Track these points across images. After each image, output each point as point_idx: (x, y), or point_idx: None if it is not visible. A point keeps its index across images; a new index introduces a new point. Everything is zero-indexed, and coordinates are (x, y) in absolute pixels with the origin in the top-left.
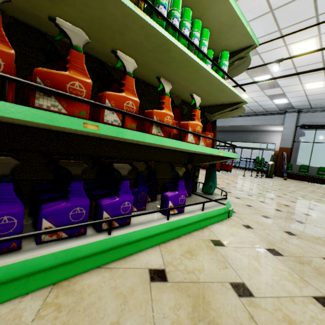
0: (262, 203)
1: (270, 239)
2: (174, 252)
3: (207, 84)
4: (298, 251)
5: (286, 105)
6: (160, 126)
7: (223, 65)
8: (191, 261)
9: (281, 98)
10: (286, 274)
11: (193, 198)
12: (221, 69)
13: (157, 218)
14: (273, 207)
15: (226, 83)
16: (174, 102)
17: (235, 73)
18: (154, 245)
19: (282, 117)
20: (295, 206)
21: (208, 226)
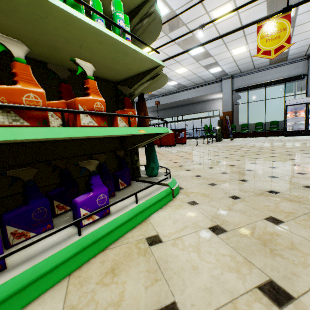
0: (211, 170)
1: (214, 212)
2: (88, 280)
3: (100, 45)
4: (242, 219)
5: (221, 73)
6: (16, 111)
7: (118, 19)
8: (109, 290)
9: (215, 67)
10: (228, 261)
11: (132, 187)
12: (112, 22)
13: (64, 237)
14: (221, 171)
15: (123, 41)
16: (58, 75)
17: (152, 37)
18: (60, 279)
19: (220, 84)
20: (240, 164)
21: (149, 217)
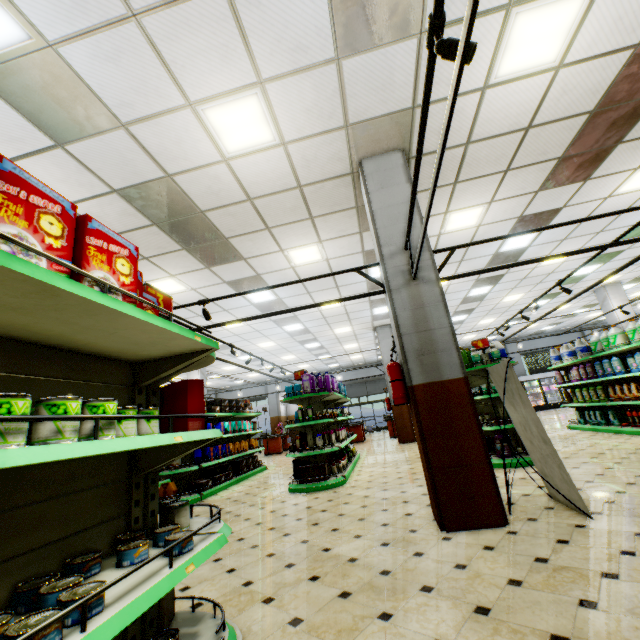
0: None
1: None
2: None
3: None
4: None
5: None
6: None
7: None
8: None
9: None
10: None
11: None
12: None
13: None
14: None
15: None
16: None
17: None
18: None
19: None
20: None
21: None
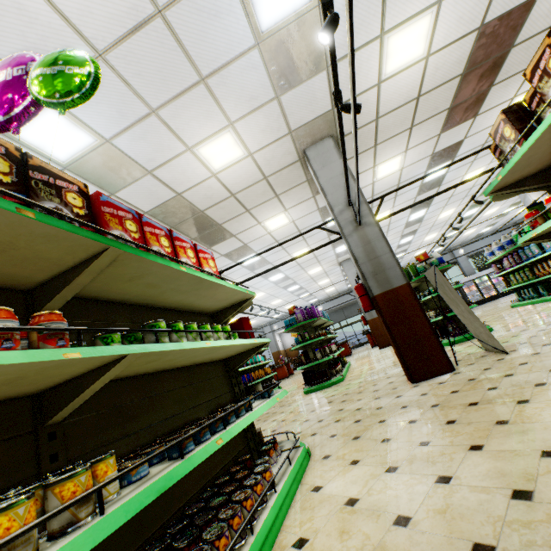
0: None
1: None
2: None
3: None
4: None
5: None
6: None
7: None
8: None
9: None
10: None
11: None
12: None
13: None
14: None
15: None
16: None
17: None
18: None
19: None
20: None
21: None
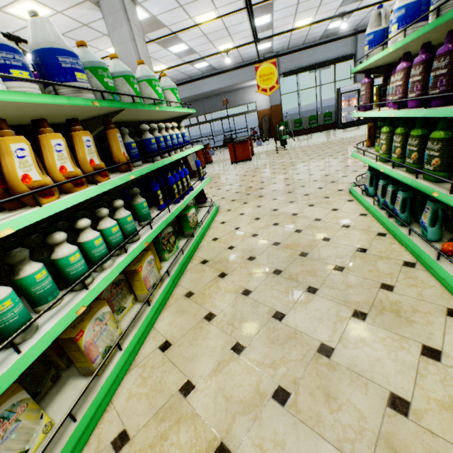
0: None
1: None
2: None
3: None
4: None
5: (267, 50)
6: None
7: None
8: None
9: (266, 42)
10: None
11: None
12: None
13: None
14: None
15: None
16: None
17: None
18: None
19: None
20: None
21: None
